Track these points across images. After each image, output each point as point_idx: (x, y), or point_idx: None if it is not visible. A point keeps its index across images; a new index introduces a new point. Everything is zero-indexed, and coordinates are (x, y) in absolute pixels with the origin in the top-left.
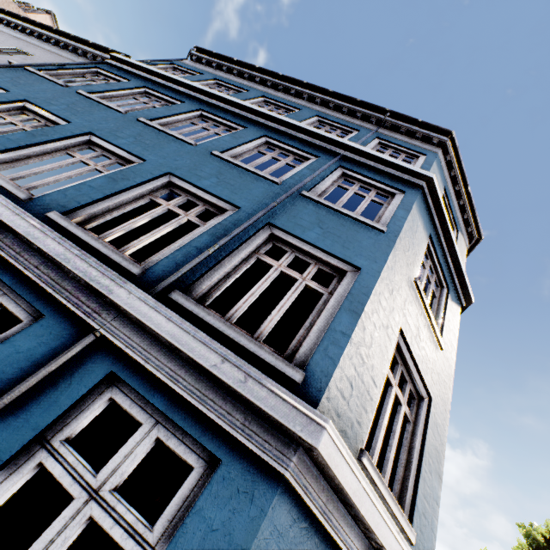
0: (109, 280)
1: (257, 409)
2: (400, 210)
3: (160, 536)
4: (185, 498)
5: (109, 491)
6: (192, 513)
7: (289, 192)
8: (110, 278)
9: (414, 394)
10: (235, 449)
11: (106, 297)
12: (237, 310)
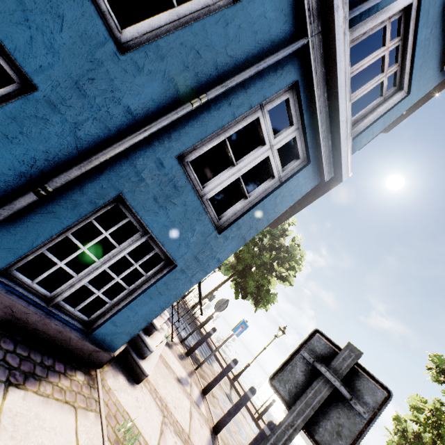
0: None
1: (337, 153)
2: None
3: (283, 176)
4: (293, 168)
5: (276, 150)
6: (296, 176)
7: None
8: None
9: None
10: (315, 162)
11: (331, 11)
12: (350, 74)
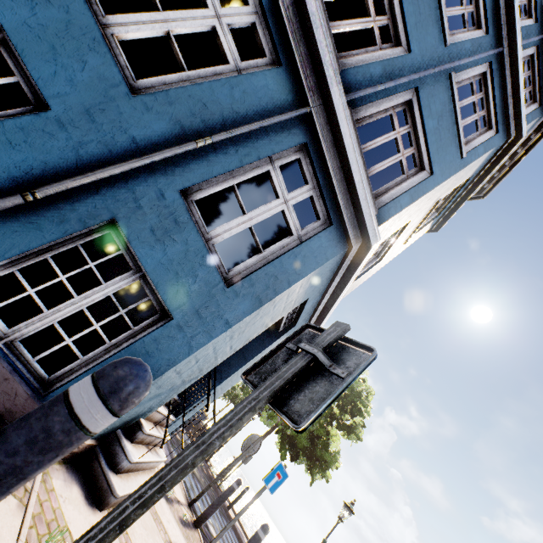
0: (333, 73)
1: (359, 215)
2: (483, 147)
3: (303, 235)
4: (314, 228)
5: (291, 205)
6: (318, 236)
7: (446, 66)
8: (334, 72)
9: (377, 253)
10: (339, 224)
11: (327, 87)
12: (364, 149)
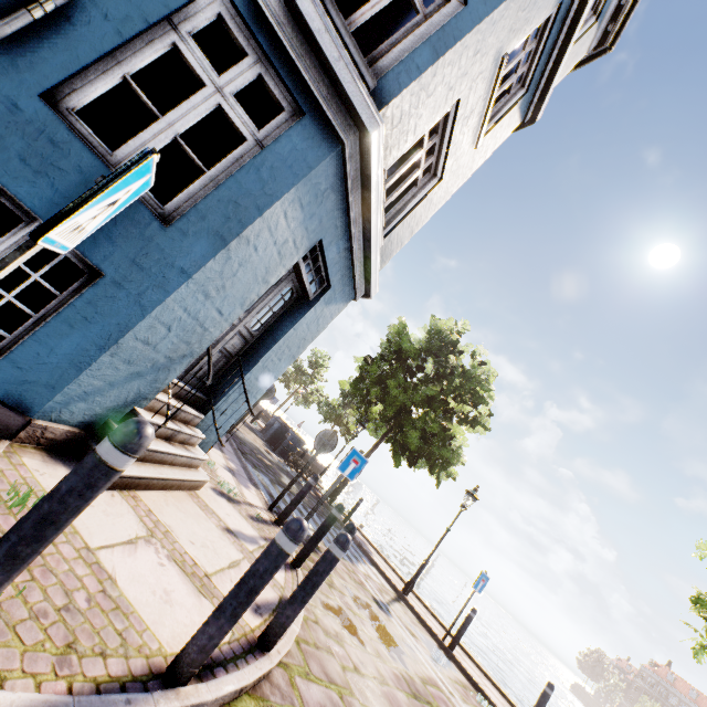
0: None
1: (340, 90)
2: None
3: (264, 139)
4: (279, 126)
5: (230, 94)
6: (285, 135)
7: None
8: None
9: (432, 169)
10: (315, 112)
11: None
12: None
